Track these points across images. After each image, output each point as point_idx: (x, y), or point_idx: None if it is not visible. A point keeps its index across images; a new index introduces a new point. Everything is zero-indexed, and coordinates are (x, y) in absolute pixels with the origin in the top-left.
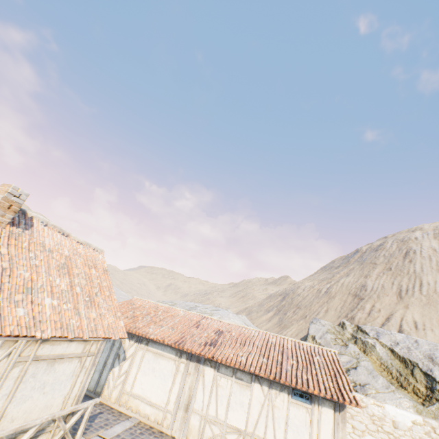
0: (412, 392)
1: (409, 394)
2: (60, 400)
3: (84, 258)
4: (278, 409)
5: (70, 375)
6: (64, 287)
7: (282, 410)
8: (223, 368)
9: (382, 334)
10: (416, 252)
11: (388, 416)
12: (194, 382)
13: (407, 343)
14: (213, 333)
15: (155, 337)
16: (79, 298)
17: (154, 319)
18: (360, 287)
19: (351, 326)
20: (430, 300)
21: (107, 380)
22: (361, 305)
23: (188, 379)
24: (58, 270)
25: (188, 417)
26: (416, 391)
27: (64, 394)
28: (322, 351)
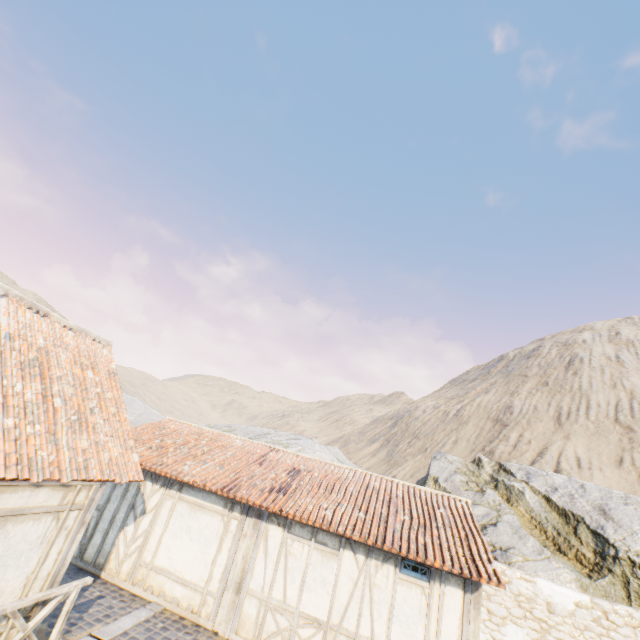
0: (574, 559)
1: (570, 561)
2: (17, 582)
3: (73, 353)
4: (380, 589)
5: (37, 542)
6: (31, 397)
7: (385, 591)
8: (298, 526)
9: (534, 475)
10: (583, 361)
11: (541, 595)
12: (251, 548)
13: (570, 488)
14: (285, 474)
15: (191, 480)
16: (59, 415)
17: (194, 452)
18: (504, 408)
19: (490, 464)
20: (600, 427)
21: (115, 545)
22: (504, 434)
23: (242, 544)
24: (22, 369)
25: (240, 602)
26: (580, 557)
27: (27, 573)
28: (448, 501)
